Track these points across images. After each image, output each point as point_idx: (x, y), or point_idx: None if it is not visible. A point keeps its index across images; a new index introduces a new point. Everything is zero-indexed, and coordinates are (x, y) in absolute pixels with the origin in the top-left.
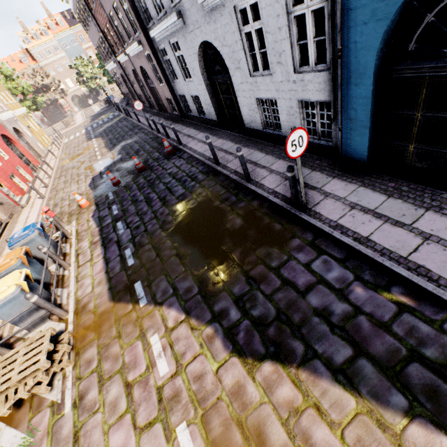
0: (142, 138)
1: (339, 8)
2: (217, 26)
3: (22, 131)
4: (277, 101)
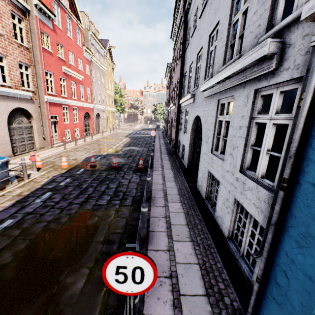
0: (143, 151)
1: (299, 129)
2: (206, 109)
3: (101, 116)
4: (220, 185)
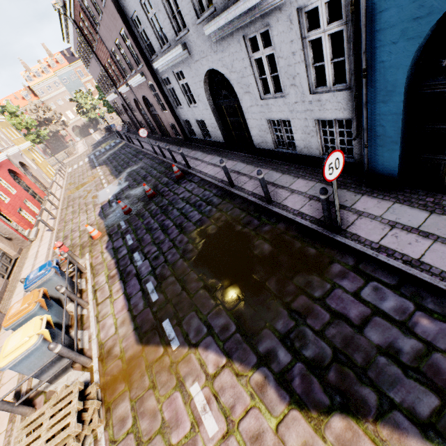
0: (147, 164)
1: (364, 30)
2: (225, 55)
3: (27, 164)
4: (291, 121)
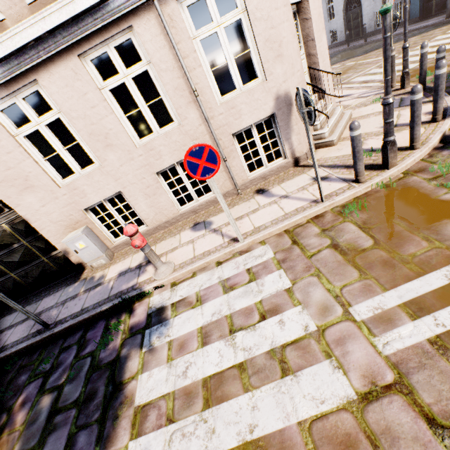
0: None
1: None
2: None
3: None
4: None
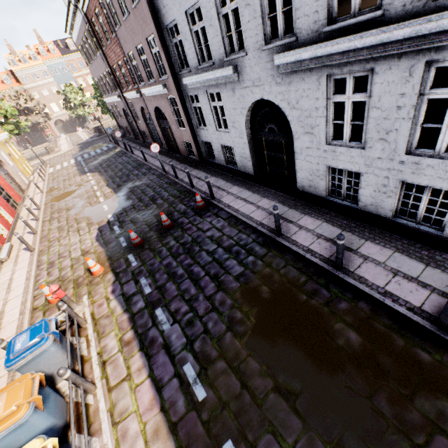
0: (154, 181)
1: None
2: (291, 89)
3: (2, 160)
4: (362, 175)
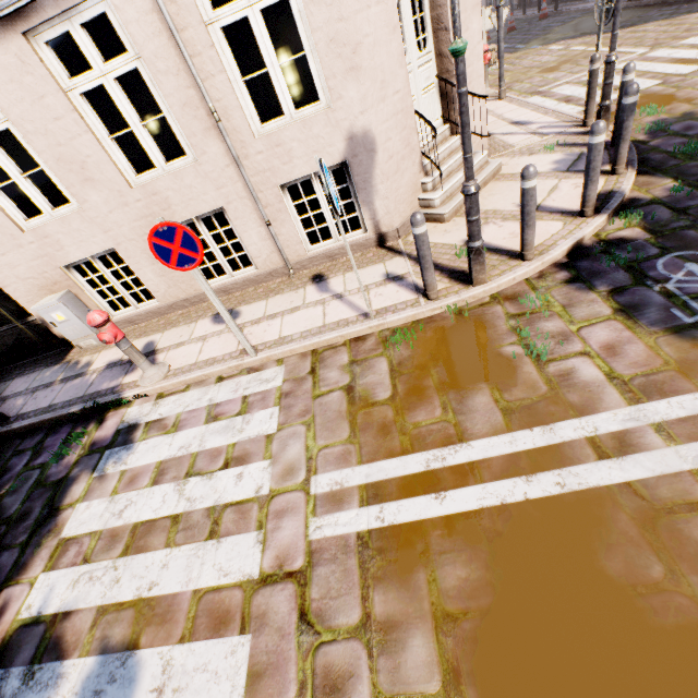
0: None
1: None
2: None
3: None
4: None
